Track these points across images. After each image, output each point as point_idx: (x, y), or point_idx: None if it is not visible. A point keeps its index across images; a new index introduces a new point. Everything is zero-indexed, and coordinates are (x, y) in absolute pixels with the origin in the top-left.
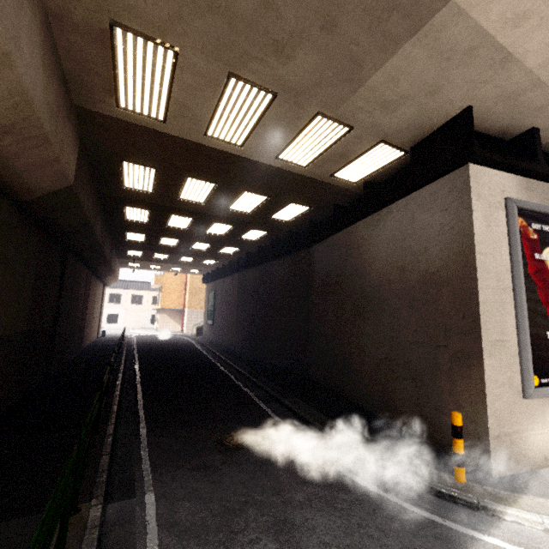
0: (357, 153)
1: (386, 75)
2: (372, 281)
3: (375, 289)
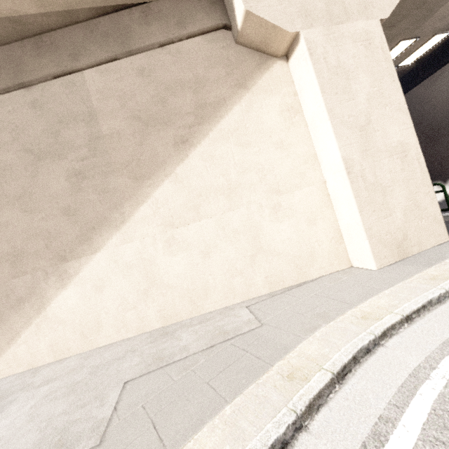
0: (416, 47)
1: (446, 6)
2: (439, 117)
3: (442, 121)
